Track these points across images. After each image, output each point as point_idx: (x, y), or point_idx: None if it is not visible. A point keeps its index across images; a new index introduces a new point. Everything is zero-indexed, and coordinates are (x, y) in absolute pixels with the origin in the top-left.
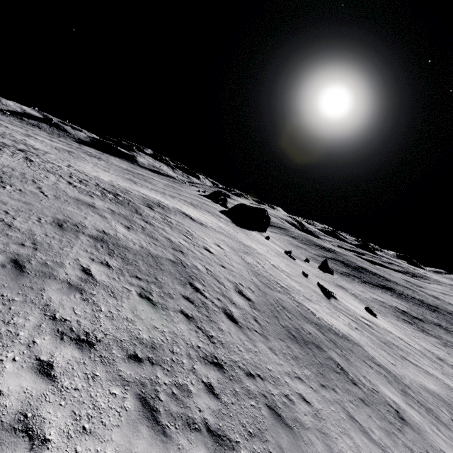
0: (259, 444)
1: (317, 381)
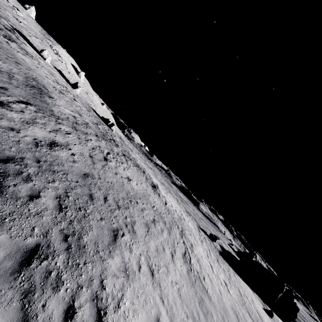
0: None
1: None
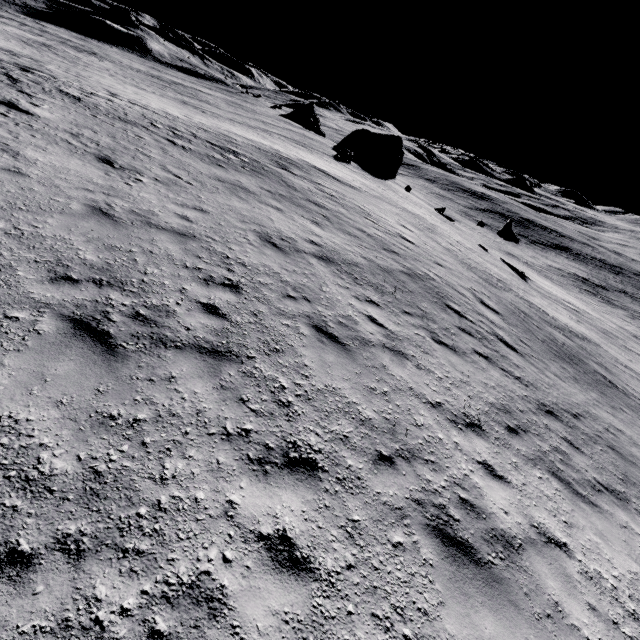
0: (633, 489)
1: (606, 404)
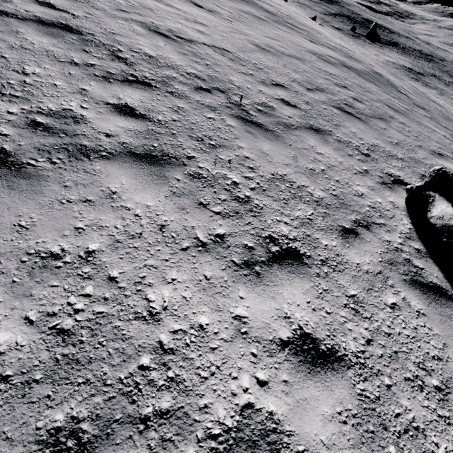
0: None
1: None
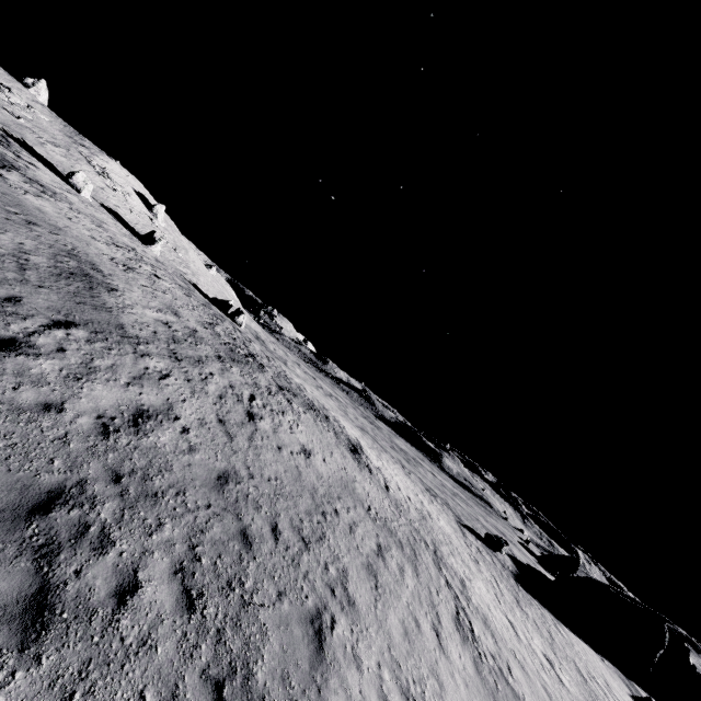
0: None
1: None
